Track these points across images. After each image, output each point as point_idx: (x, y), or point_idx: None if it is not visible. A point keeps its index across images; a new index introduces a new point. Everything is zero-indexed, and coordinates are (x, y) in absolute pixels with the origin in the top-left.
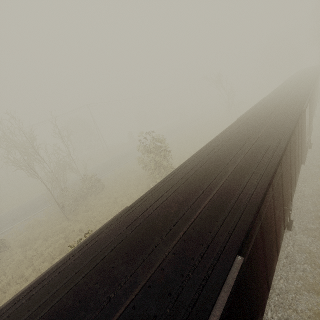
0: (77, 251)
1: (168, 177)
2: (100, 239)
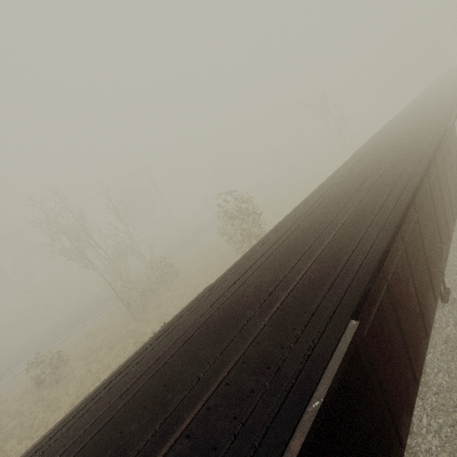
0: (154, 339)
1: (259, 243)
2: (181, 323)
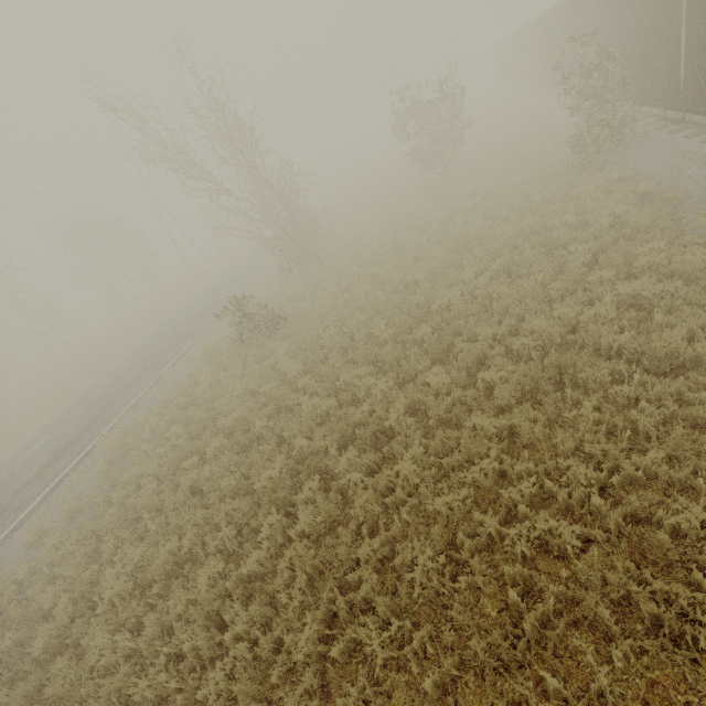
0: None
1: None
2: None
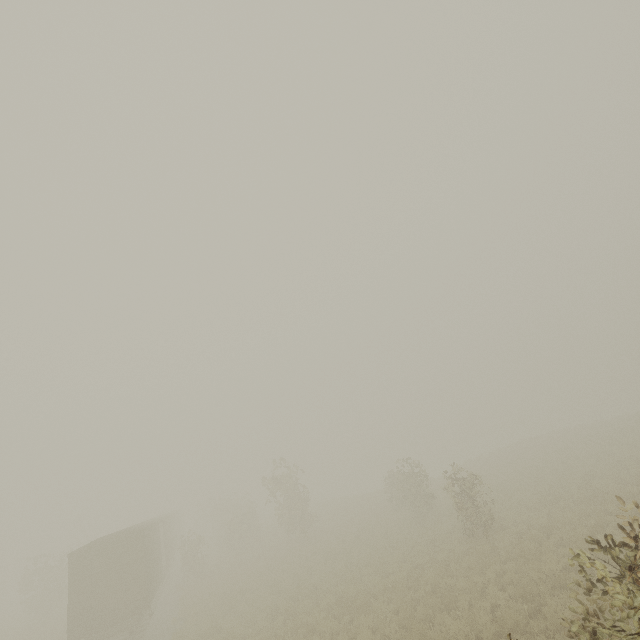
0: None
1: None
2: None
